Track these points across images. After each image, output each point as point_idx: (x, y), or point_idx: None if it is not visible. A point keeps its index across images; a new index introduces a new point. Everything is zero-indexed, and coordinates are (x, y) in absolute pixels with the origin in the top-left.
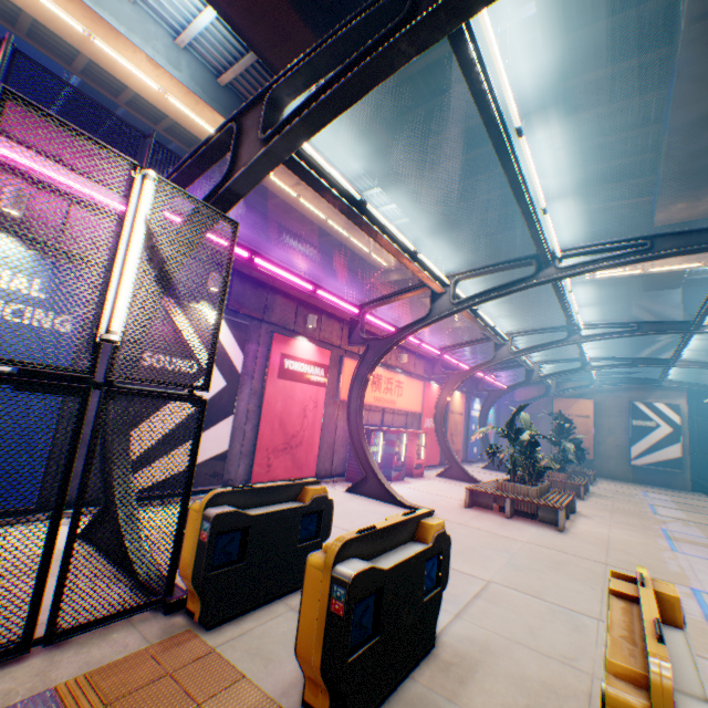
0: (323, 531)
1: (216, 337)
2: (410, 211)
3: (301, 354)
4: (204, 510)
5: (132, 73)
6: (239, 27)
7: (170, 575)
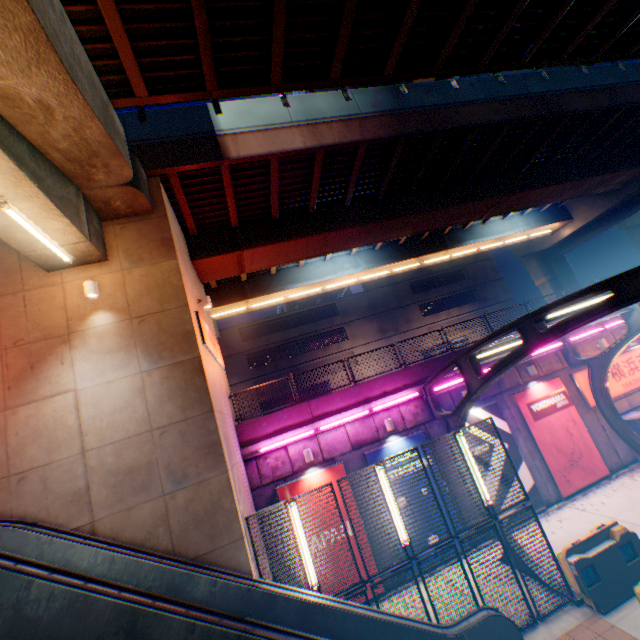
0: (637, 551)
1: (515, 473)
2: (545, 201)
3: (537, 395)
4: (564, 559)
5: (341, 284)
6: (381, 240)
7: (566, 587)
